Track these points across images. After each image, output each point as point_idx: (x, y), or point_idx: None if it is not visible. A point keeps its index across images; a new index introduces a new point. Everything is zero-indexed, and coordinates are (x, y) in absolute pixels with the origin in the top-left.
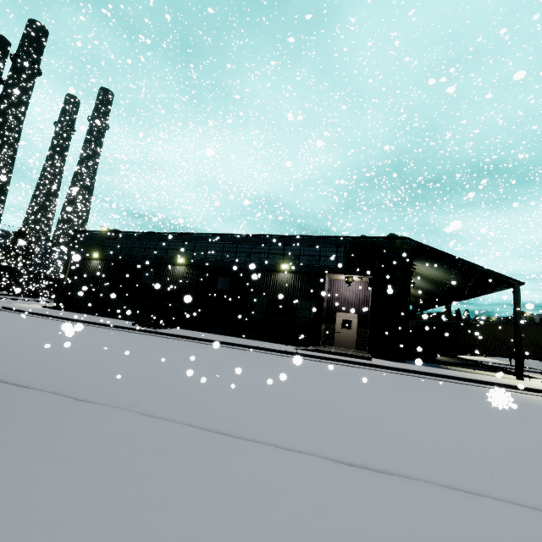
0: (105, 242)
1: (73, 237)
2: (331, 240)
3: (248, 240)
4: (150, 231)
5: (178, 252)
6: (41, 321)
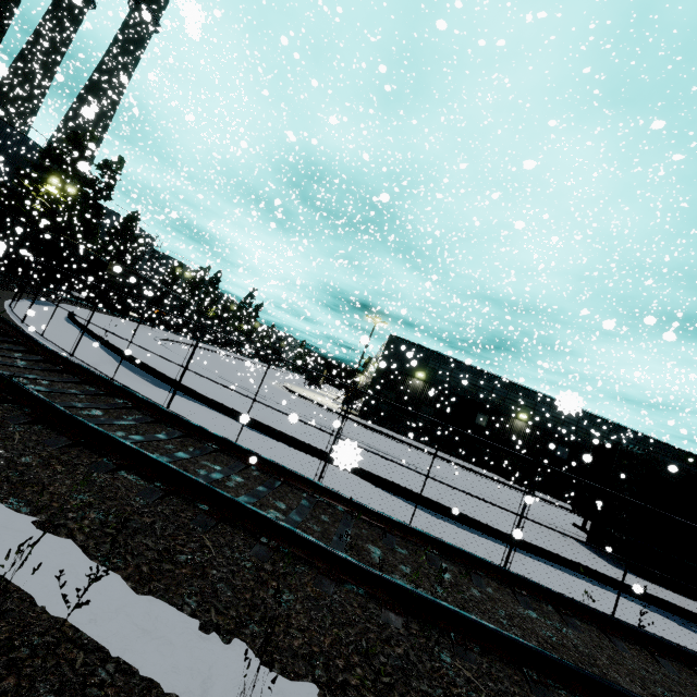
0: (429, 362)
1: (390, 343)
2: (664, 447)
3: (592, 420)
4: (491, 373)
5: (517, 405)
6: (471, 475)
